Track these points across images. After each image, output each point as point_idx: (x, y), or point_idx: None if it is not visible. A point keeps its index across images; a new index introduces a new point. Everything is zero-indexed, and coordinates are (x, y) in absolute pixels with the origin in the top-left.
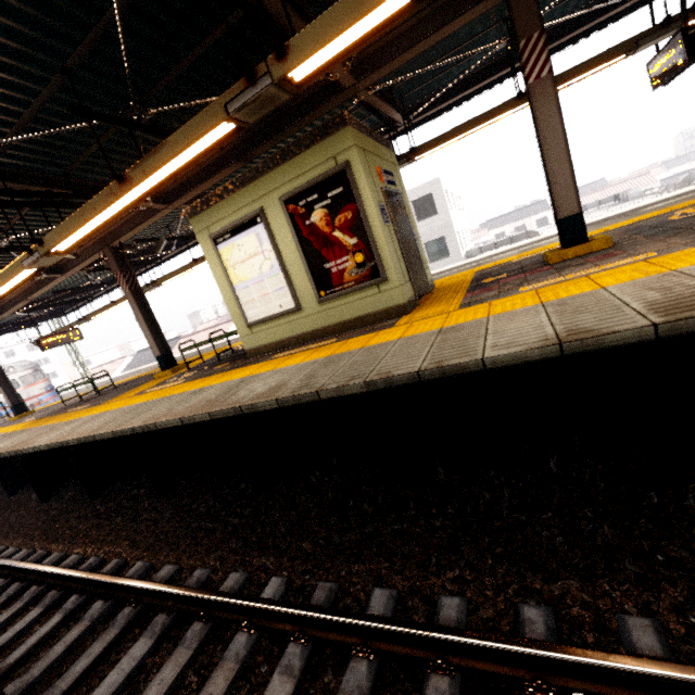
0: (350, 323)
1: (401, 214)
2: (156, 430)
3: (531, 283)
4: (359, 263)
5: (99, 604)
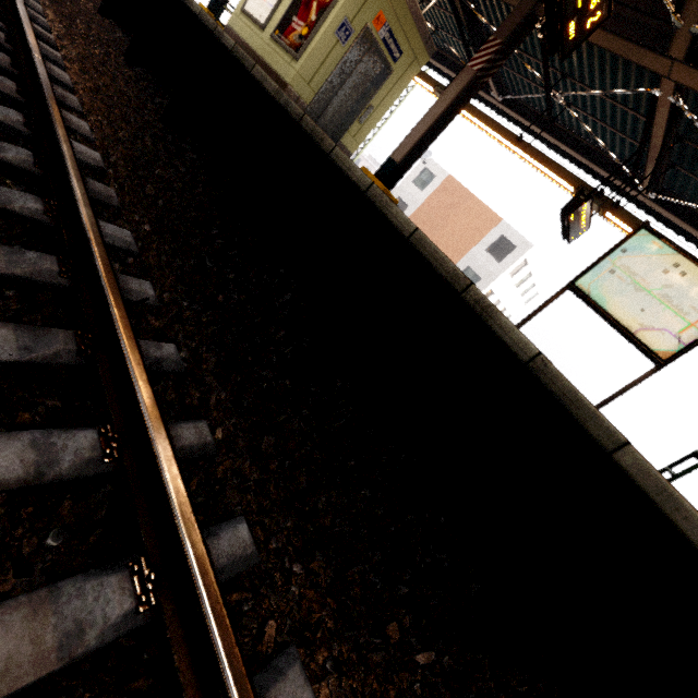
0: (266, 66)
1: (378, 84)
2: None
3: None
4: (302, 35)
5: None
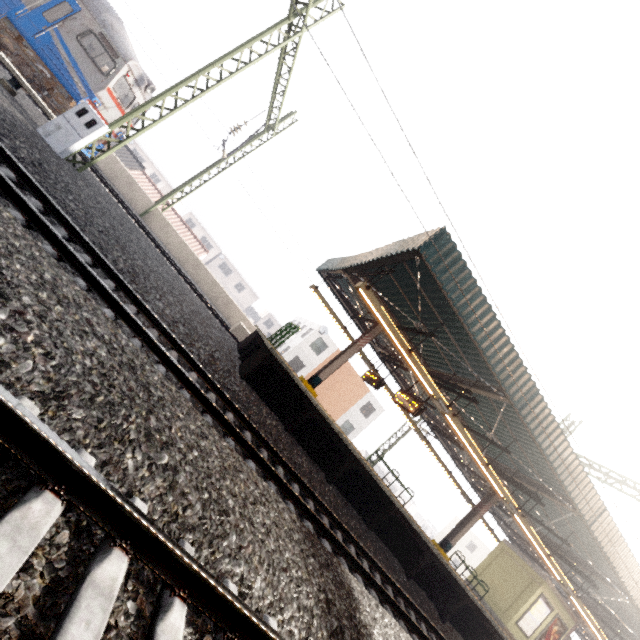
0: None
1: None
2: None
3: None
4: None
5: None
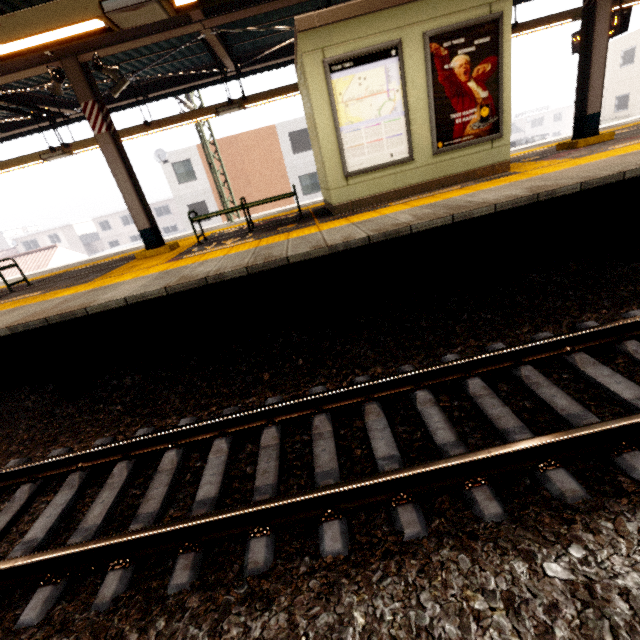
0: (457, 176)
1: None
2: (381, 244)
3: (609, 147)
4: (484, 117)
5: (476, 379)
